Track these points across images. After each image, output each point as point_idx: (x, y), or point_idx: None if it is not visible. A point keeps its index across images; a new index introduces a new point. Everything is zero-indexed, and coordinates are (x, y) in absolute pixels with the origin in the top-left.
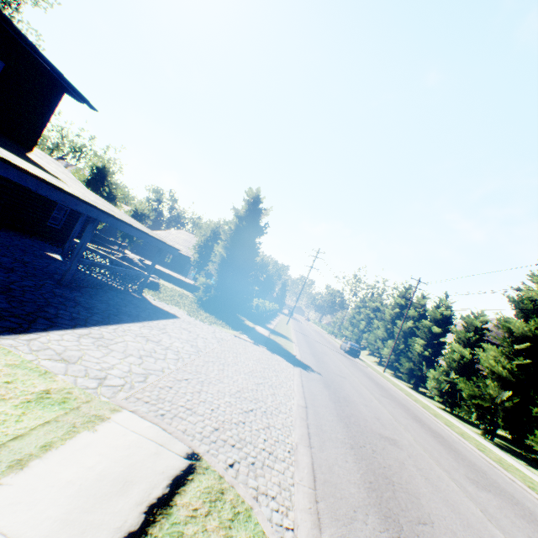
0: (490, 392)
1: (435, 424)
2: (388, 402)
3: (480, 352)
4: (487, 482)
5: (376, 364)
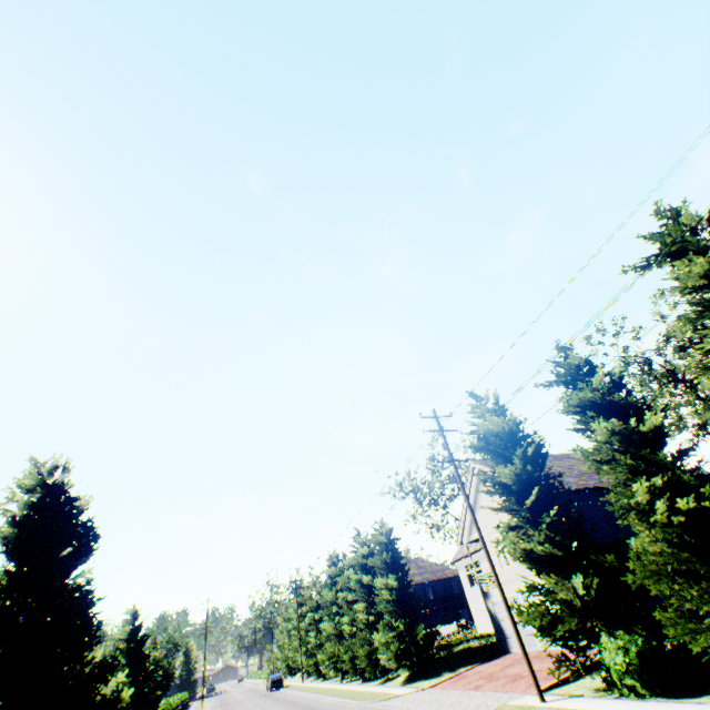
0: (331, 649)
1: (302, 697)
2: (274, 704)
3: (327, 623)
4: (296, 706)
5: (305, 679)
